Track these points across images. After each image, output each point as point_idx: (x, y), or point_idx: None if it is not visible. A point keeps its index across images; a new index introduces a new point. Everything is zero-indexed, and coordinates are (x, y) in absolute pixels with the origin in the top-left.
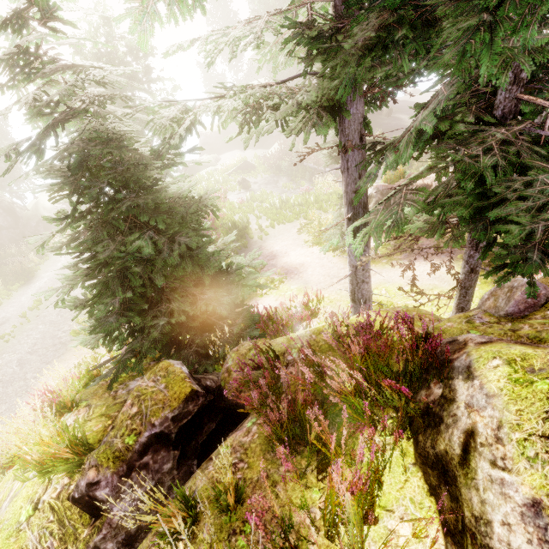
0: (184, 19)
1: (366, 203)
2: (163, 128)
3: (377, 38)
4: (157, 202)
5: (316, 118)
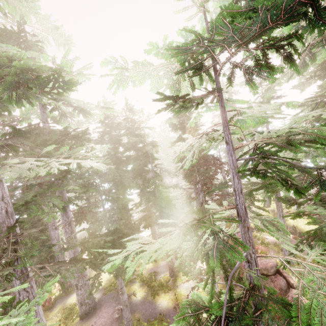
0: None
1: None
2: None
3: None
4: None
5: None
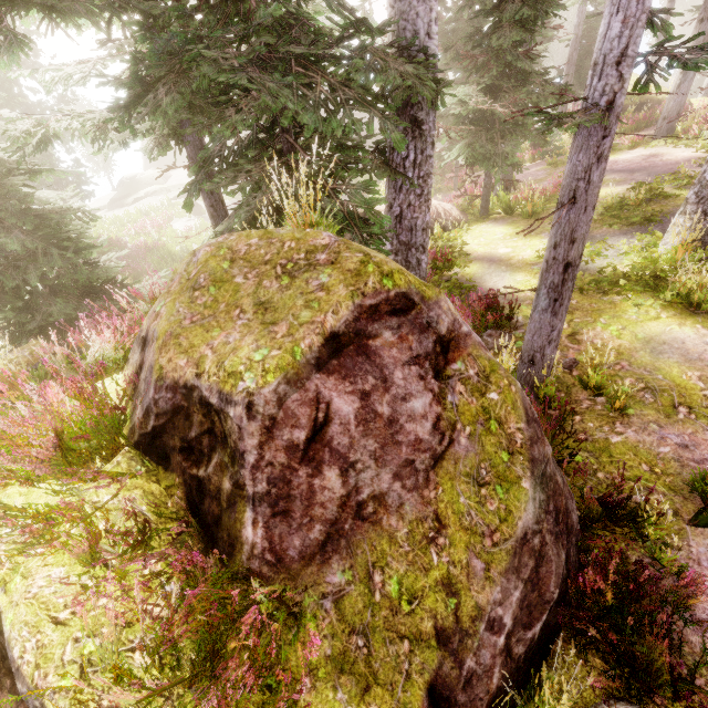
0: (4, 70)
1: (226, 217)
2: (15, 138)
3: (131, 102)
4: (29, 207)
5: (158, 142)
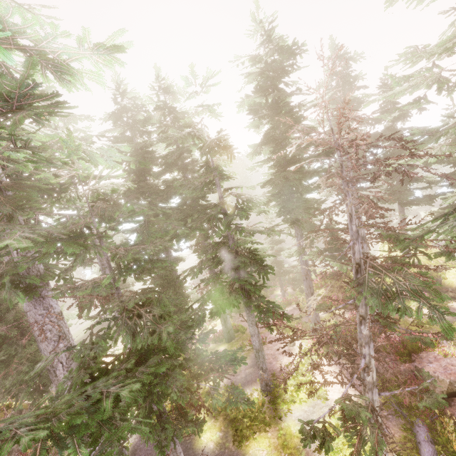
0: None
1: None
2: None
3: None
4: None
5: None
